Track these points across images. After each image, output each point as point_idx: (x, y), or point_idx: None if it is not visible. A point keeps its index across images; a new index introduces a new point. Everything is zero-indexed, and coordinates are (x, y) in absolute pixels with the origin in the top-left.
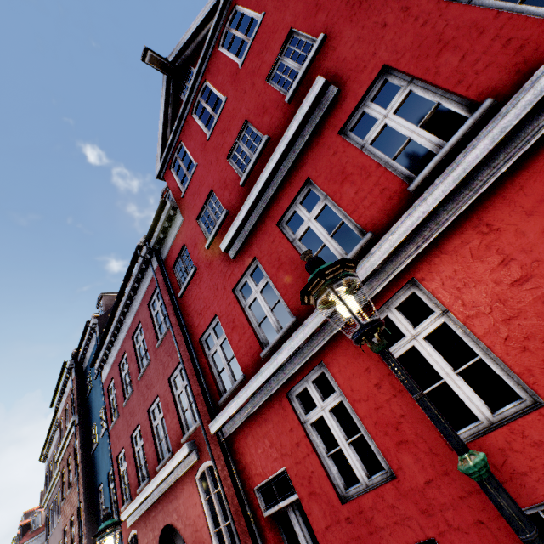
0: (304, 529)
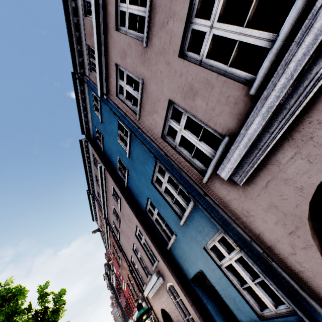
0: None
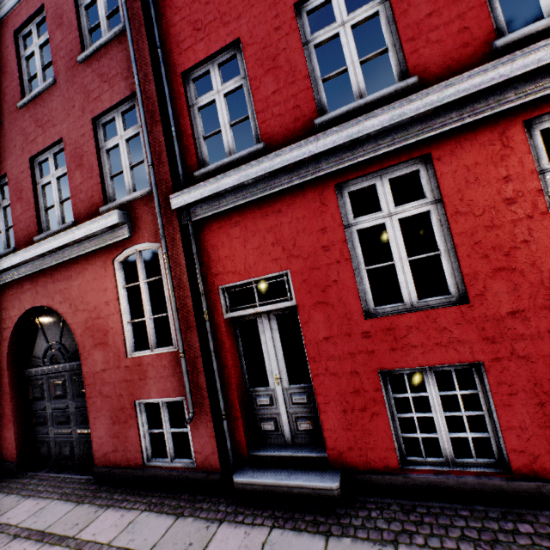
0: (276, 339)
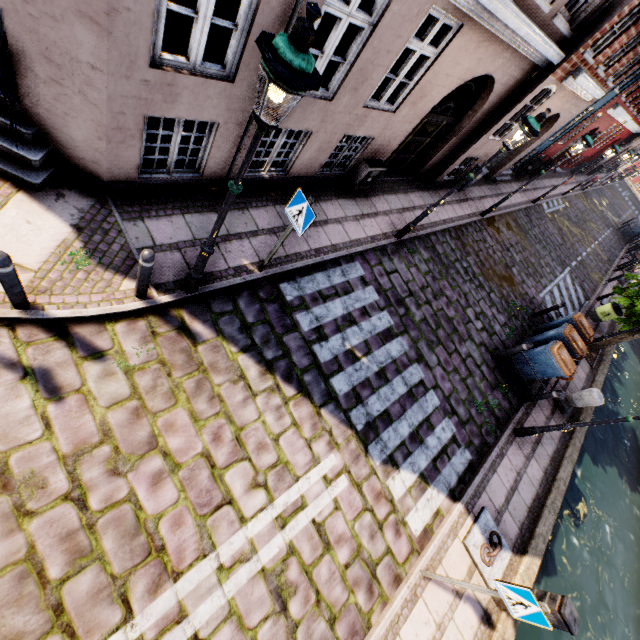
0: None
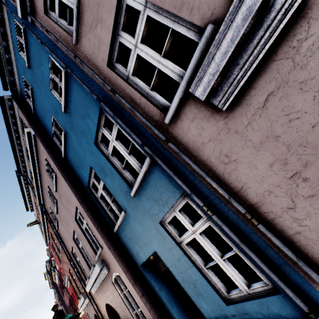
0: None
